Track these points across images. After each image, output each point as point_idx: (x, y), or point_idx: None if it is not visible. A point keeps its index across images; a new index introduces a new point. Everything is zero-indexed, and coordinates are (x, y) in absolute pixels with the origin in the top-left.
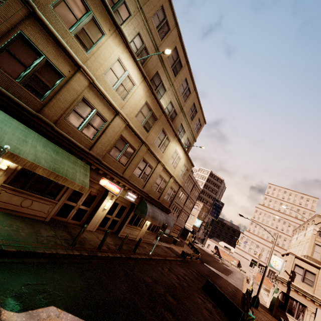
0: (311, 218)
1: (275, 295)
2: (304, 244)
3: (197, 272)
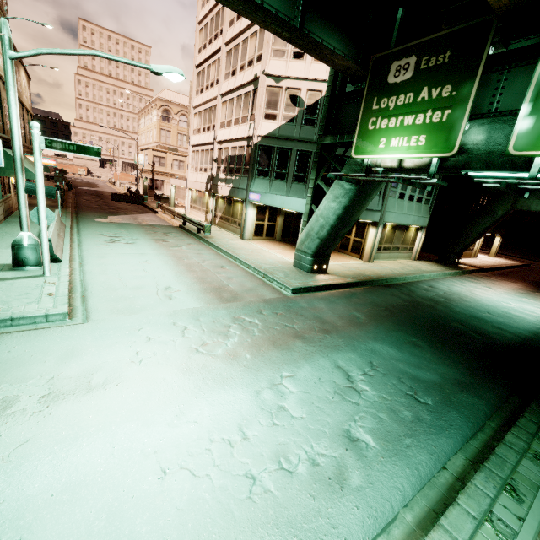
0: (154, 102)
1: (145, 183)
2: (153, 131)
3: (92, 195)
